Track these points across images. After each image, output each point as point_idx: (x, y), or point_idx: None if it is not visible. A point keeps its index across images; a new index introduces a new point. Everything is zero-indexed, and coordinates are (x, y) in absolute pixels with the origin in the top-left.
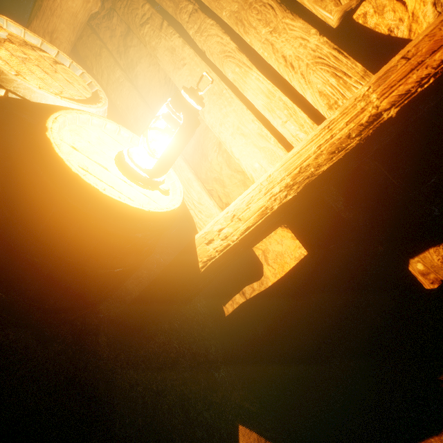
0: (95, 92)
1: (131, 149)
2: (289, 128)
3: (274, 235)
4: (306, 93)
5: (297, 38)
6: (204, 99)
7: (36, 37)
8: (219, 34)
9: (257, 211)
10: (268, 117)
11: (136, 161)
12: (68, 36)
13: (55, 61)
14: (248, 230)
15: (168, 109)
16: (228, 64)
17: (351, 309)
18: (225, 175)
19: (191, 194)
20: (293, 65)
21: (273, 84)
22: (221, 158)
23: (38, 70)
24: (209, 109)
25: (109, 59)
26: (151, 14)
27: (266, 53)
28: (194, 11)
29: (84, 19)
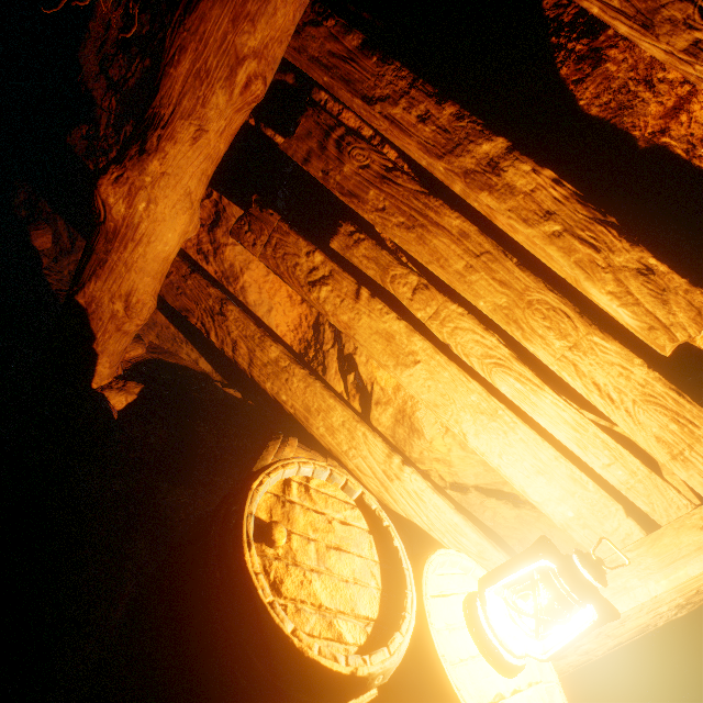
0: (360, 500)
1: (499, 631)
2: (615, 473)
3: (536, 522)
4: (635, 433)
5: (613, 364)
6: (464, 417)
7: (278, 471)
8: (476, 331)
9: (635, 628)
10: (579, 453)
11: (517, 652)
12: (152, 289)
13: (303, 486)
14: (619, 645)
15: (573, 601)
16: (500, 374)
17: (674, 623)
18: (456, 456)
19: (463, 544)
20: (612, 397)
21: (581, 414)
22: (451, 440)
23: (336, 559)
24: (476, 431)
25: (247, 326)
26: (332, 272)
27: (566, 373)
28: (421, 286)
29: (176, 253)
